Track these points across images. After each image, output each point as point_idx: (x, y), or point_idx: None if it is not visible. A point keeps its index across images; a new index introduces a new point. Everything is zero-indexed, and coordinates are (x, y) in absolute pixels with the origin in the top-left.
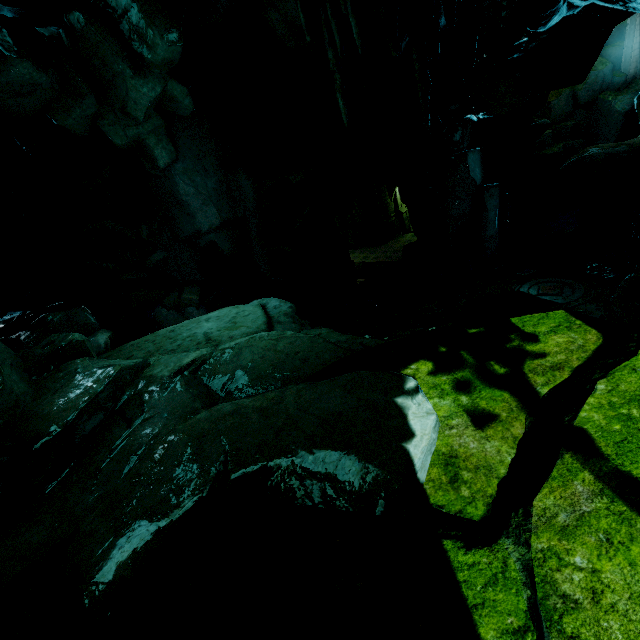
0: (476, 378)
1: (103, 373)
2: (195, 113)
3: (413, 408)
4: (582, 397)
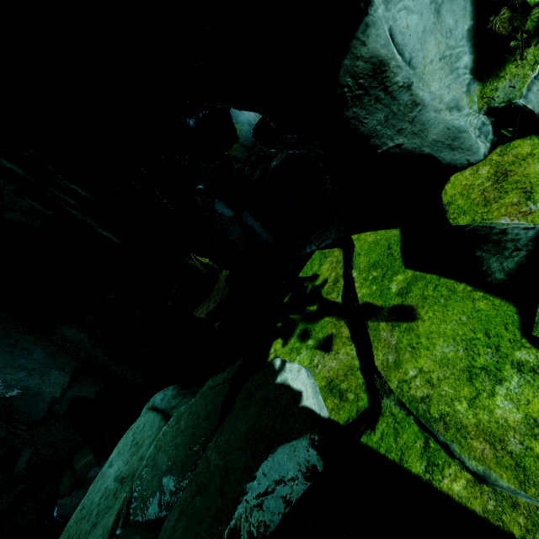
0: (307, 324)
1: None
2: None
3: (289, 376)
4: (353, 287)
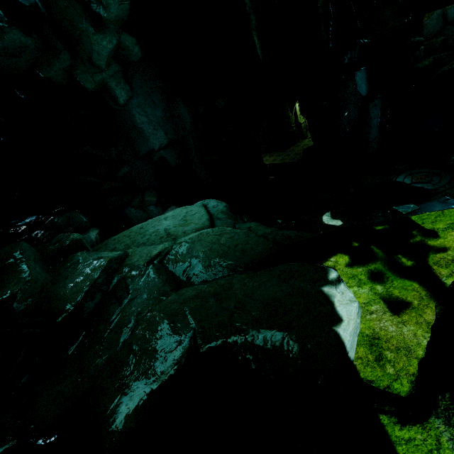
0: (387, 270)
1: (97, 263)
2: (142, 58)
3: (338, 296)
4: None
